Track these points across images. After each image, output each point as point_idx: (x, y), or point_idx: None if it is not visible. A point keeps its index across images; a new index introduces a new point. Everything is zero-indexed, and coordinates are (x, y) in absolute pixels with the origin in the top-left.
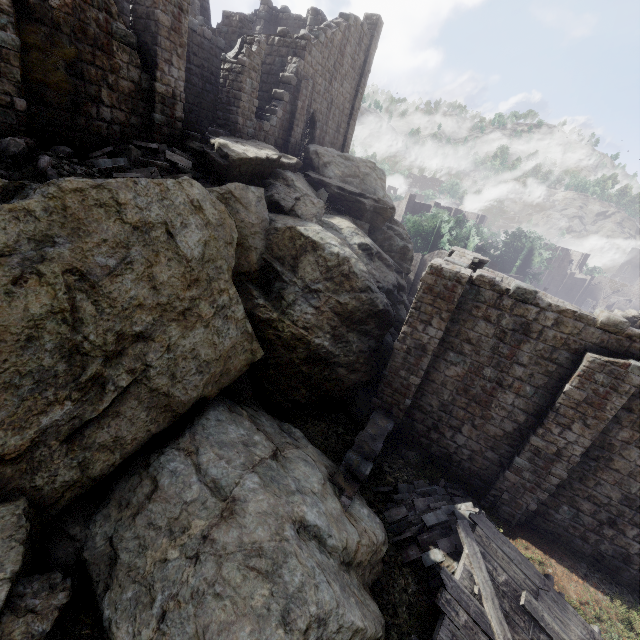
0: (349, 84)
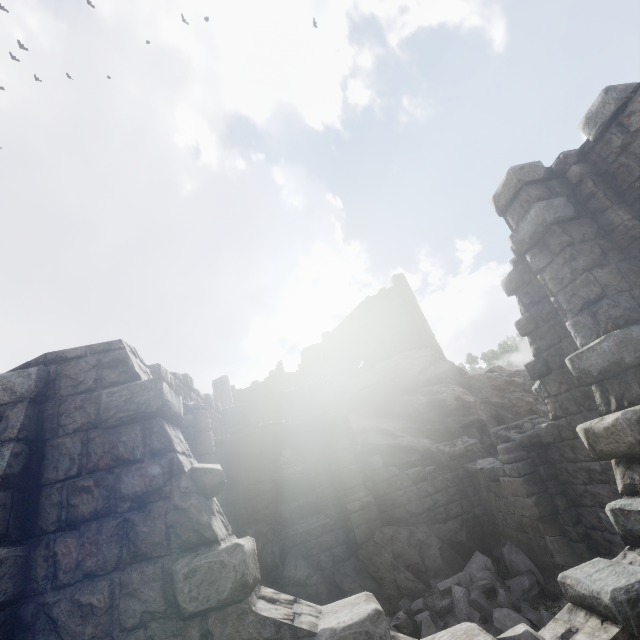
0: (396, 319)
